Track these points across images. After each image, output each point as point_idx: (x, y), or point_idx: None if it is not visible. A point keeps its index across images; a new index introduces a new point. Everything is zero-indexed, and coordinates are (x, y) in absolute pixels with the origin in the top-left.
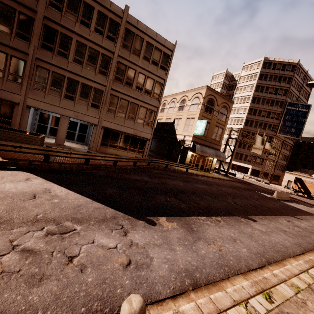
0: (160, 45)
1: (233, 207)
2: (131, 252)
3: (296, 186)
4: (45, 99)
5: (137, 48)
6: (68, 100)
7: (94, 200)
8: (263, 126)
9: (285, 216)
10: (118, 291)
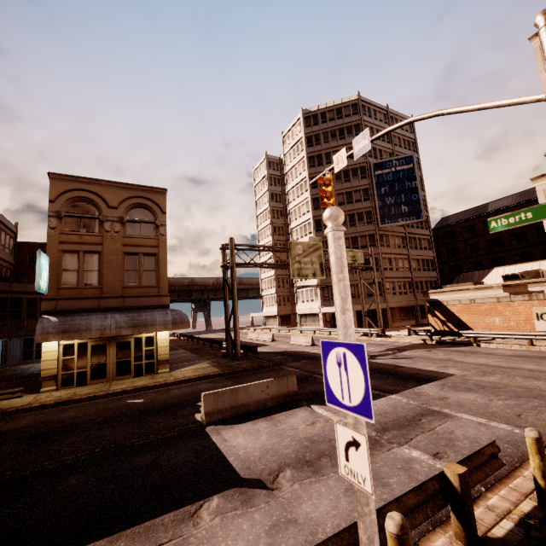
0: None
1: None
2: None
3: (436, 321)
4: None
5: None
6: None
7: None
8: (348, 221)
9: None
10: None
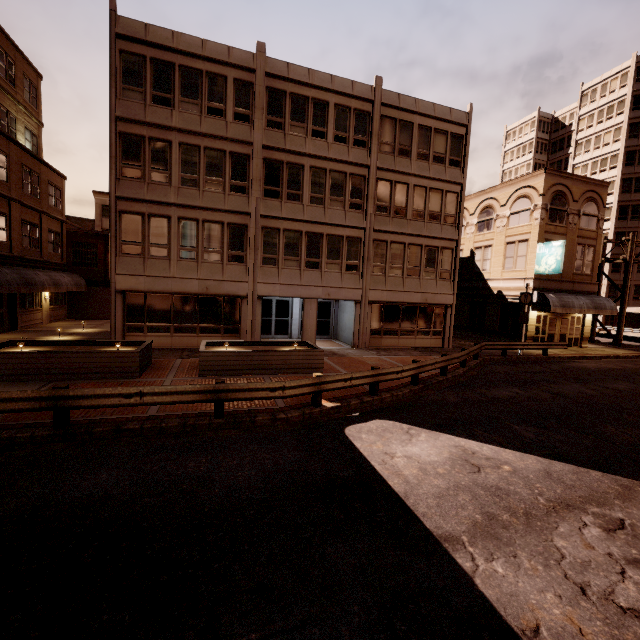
0: (443, 124)
1: None
2: None
3: None
4: (280, 278)
5: (404, 144)
6: (311, 270)
7: (543, 457)
8: None
9: None
10: None
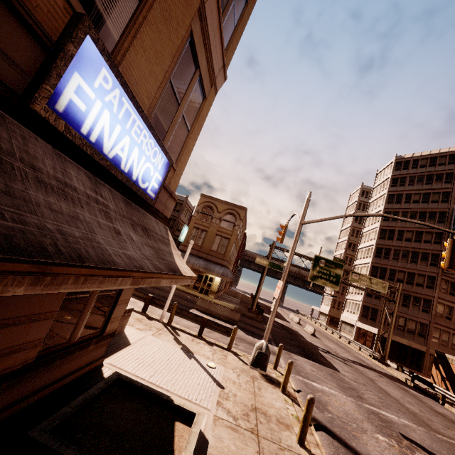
0: None
1: None
2: None
3: (437, 374)
4: None
5: None
6: None
7: None
8: (410, 257)
9: None
10: None
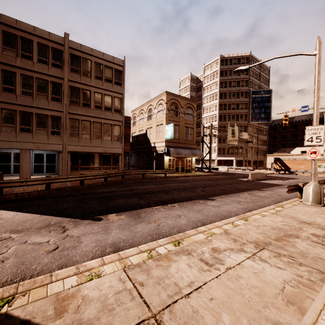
0: (110, 63)
1: (197, 194)
2: (62, 242)
3: (277, 166)
4: None
5: (86, 70)
6: (25, 133)
7: (43, 214)
8: (235, 118)
9: (250, 191)
10: (34, 266)
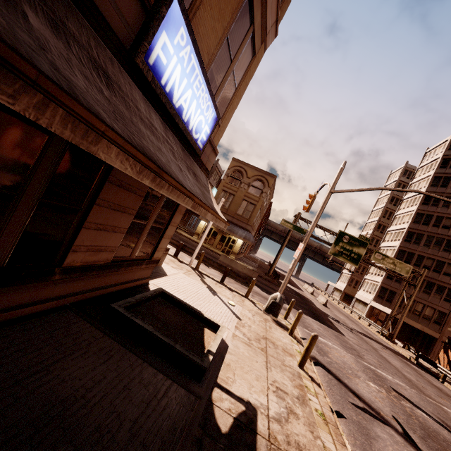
0: None
1: None
2: None
3: (444, 358)
4: None
5: None
6: None
7: None
8: (444, 245)
9: None
10: None
